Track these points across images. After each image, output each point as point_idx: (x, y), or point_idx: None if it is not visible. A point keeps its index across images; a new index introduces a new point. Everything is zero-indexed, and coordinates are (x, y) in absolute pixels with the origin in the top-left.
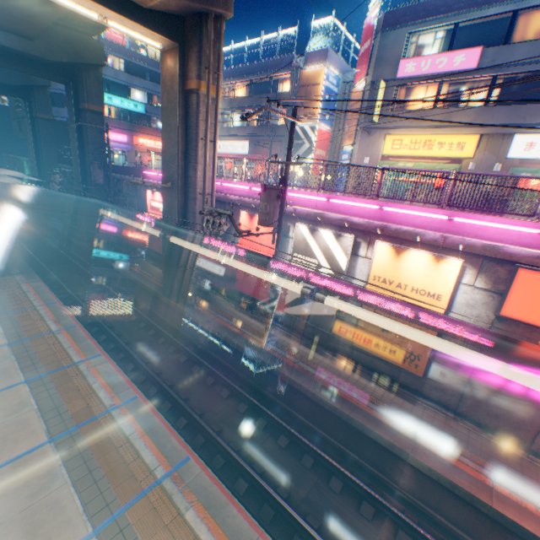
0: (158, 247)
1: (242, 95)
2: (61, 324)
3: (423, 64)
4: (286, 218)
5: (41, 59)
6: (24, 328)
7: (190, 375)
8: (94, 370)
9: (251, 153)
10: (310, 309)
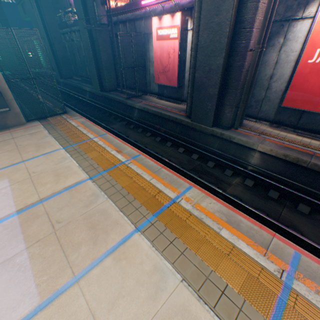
0: (165, 80)
1: None
2: (124, 154)
3: None
4: None
5: None
6: (93, 160)
7: (271, 201)
8: (201, 210)
9: None
10: None
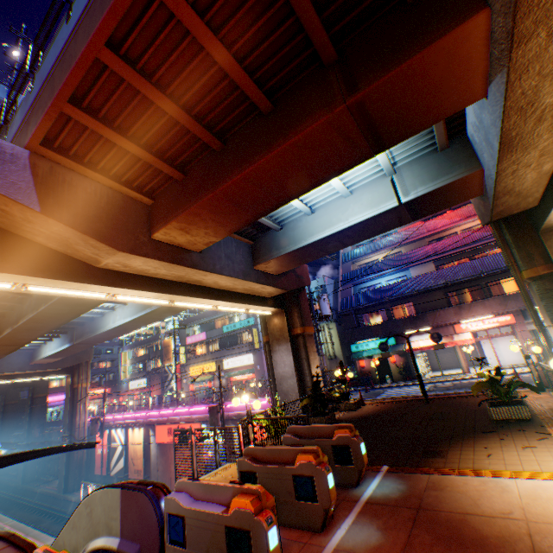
0: None
1: (143, 352)
2: None
3: (193, 338)
4: (114, 427)
5: (19, 382)
6: None
7: (56, 522)
8: (6, 524)
9: (149, 384)
10: (118, 467)
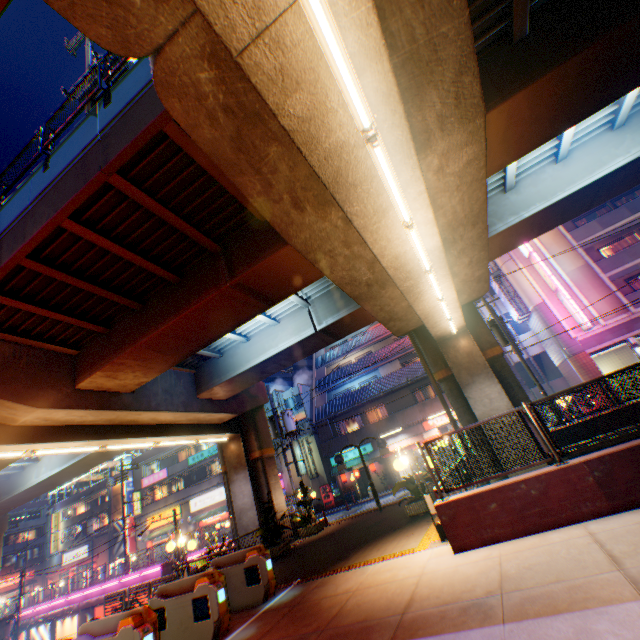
0: None
1: (84, 508)
2: None
3: (151, 478)
4: (35, 625)
5: None
6: None
7: None
8: None
9: (91, 552)
10: None
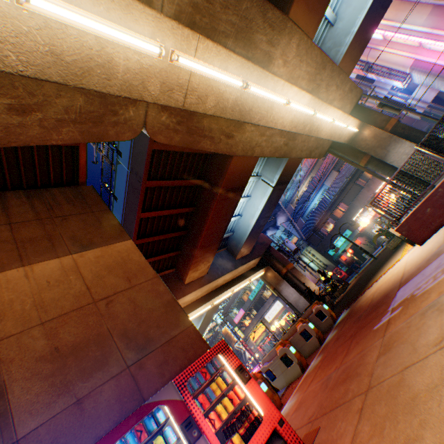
0: None
1: None
2: None
3: (237, 317)
4: None
5: None
6: None
7: None
8: None
9: None
10: None
